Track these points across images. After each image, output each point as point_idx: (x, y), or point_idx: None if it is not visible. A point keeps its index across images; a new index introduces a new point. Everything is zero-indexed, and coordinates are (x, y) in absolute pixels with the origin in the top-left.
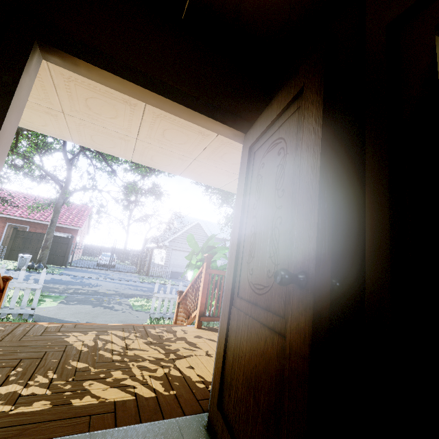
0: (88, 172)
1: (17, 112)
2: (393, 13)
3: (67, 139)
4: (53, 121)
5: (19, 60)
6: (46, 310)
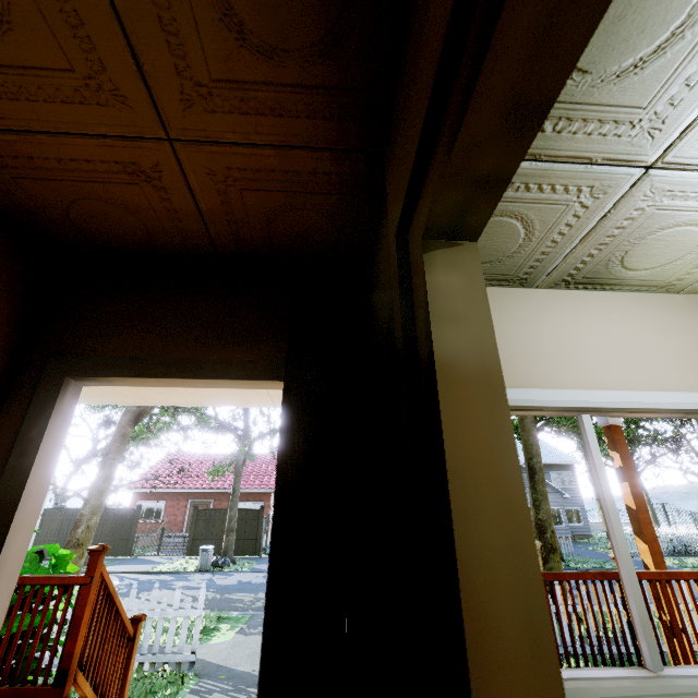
0: (262, 413)
1: (49, 461)
2: (396, 218)
3: (196, 404)
4: (172, 392)
5: (48, 406)
6: (216, 649)
